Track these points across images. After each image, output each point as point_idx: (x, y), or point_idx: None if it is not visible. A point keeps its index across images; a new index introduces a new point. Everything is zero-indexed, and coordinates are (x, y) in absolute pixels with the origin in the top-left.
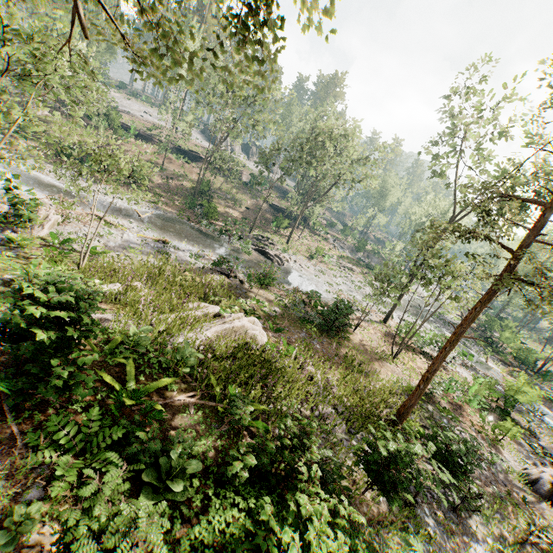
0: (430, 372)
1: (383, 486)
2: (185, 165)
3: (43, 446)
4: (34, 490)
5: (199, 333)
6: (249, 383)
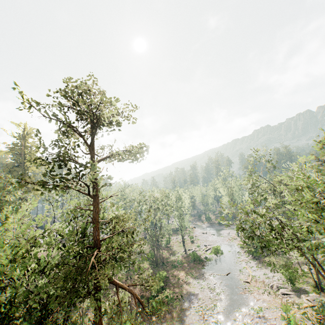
0: None
1: None
2: None
3: None
4: None
5: None
6: None
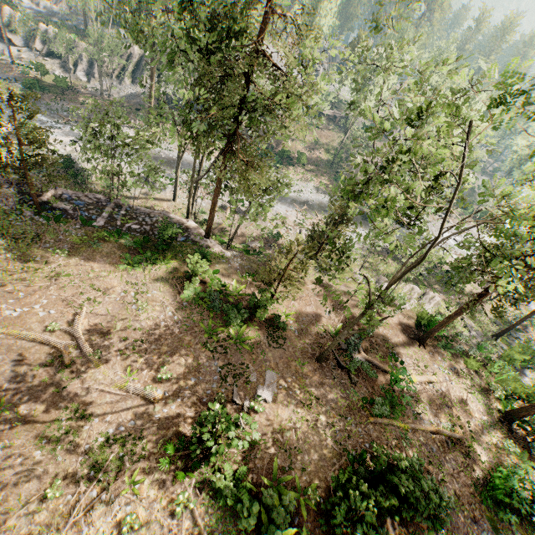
0: (520, 321)
1: (508, 359)
2: (316, 130)
3: (440, 347)
4: (445, 355)
5: (429, 306)
6: (450, 325)
